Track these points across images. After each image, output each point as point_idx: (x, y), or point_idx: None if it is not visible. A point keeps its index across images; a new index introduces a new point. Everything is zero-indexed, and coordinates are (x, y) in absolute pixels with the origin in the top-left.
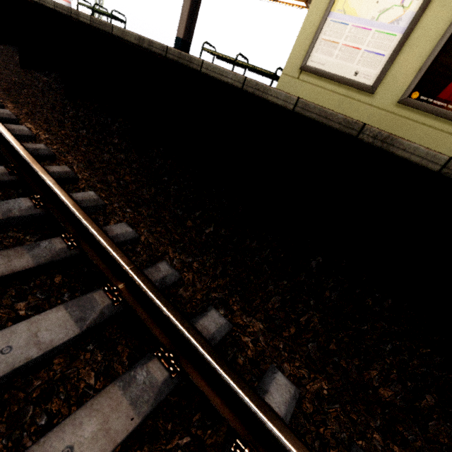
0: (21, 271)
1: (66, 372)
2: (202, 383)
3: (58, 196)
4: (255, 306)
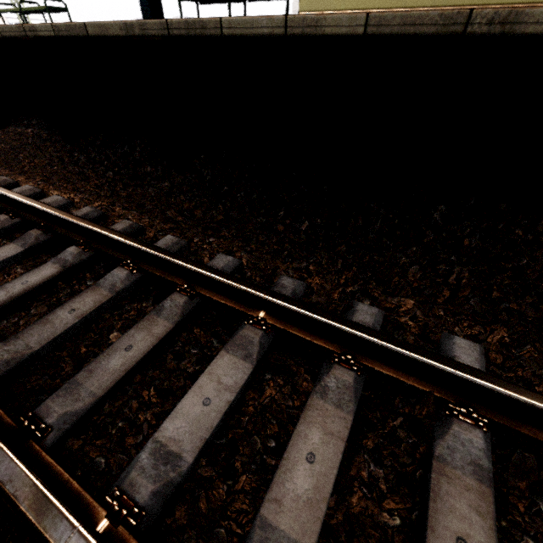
0: (166, 335)
1: (264, 402)
2: (389, 371)
3: (149, 253)
4: (394, 284)
